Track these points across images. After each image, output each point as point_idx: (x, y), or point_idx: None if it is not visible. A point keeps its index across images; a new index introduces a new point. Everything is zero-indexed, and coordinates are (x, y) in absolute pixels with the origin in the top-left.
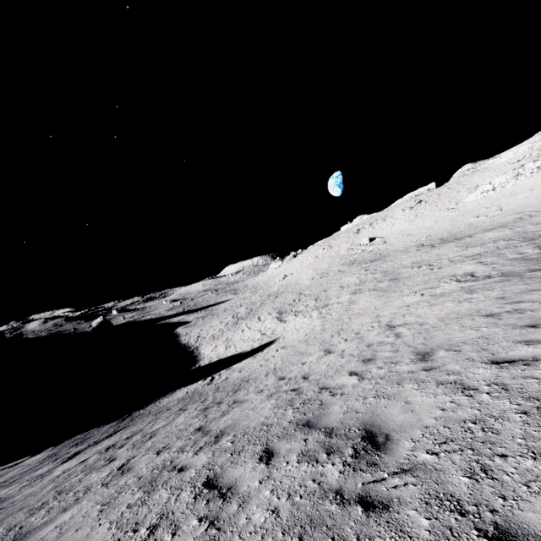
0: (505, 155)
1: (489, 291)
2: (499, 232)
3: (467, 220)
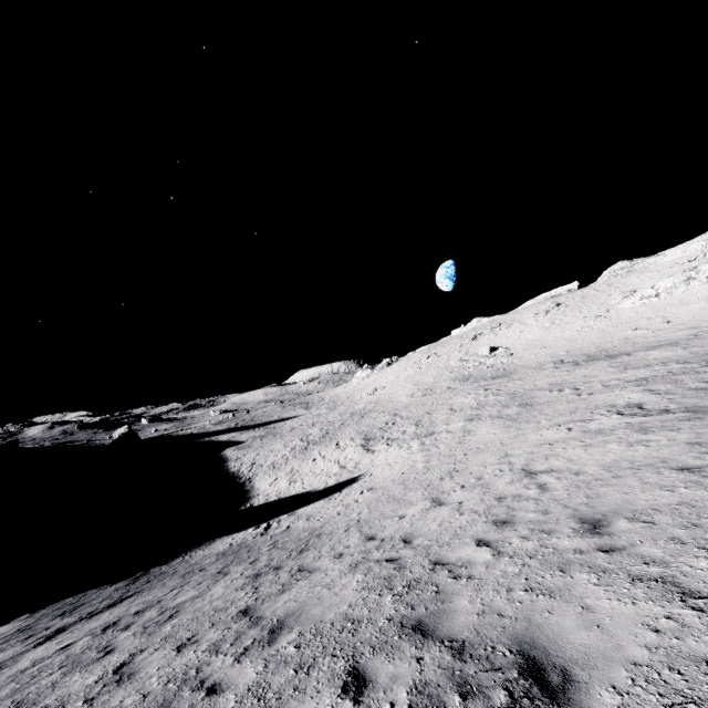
0: (670, 254)
1: (672, 431)
2: (668, 351)
3: (621, 332)
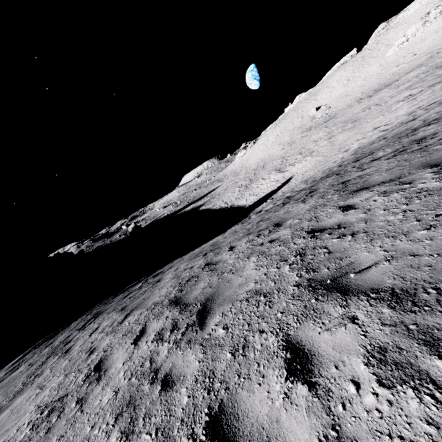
0: (412, 7)
1: (424, 94)
2: (417, 70)
3: (390, 71)
